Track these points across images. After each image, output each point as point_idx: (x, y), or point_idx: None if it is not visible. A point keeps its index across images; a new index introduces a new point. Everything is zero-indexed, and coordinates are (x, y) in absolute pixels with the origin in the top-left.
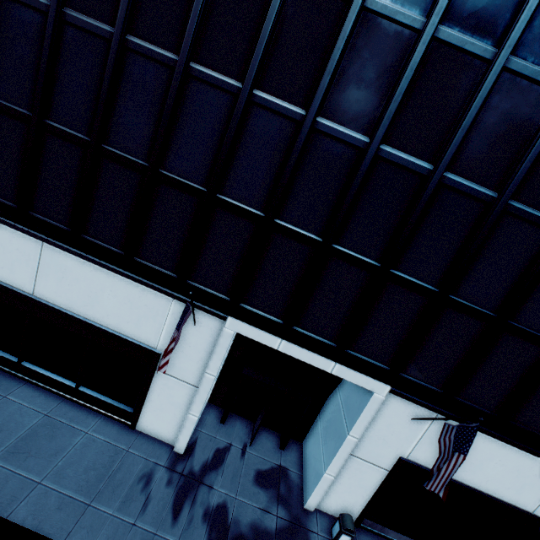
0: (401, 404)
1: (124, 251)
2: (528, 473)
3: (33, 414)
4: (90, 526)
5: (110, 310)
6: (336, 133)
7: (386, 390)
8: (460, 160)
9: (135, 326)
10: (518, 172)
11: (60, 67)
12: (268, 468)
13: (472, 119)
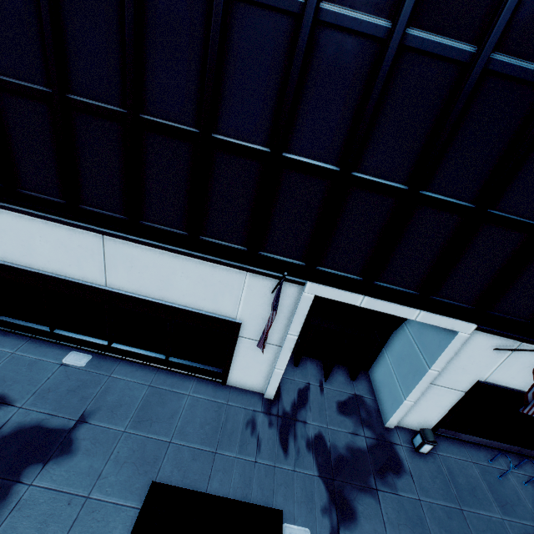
0: (484, 338)
1: (187, 231)
2: None
3: (139, 387)
4: (223, 469)
5: (184, 291)
6: (431, 47)
7: (471, 328)
8: None
9: (212, 301)
10: None
11: (65, 17)
12: (346, 399)
13: None
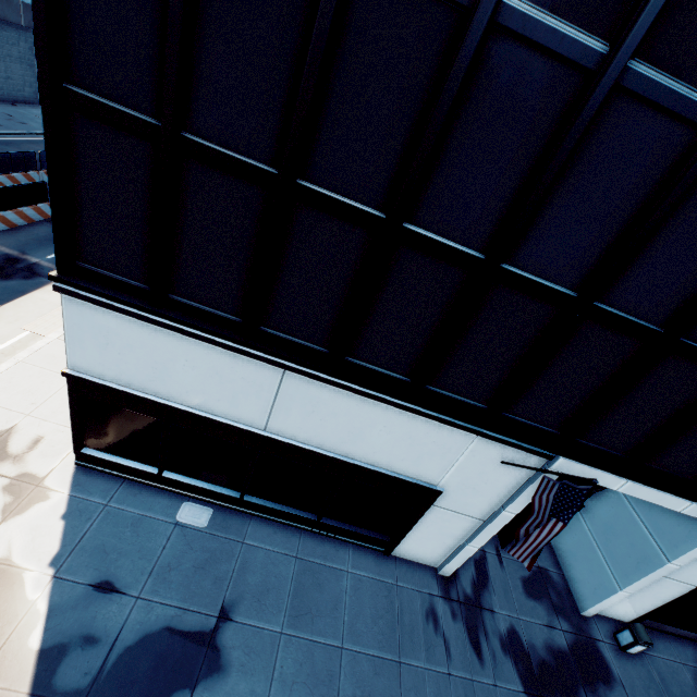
0: None
1: (411, 377)
2: None
3: (284, 560)
4: (414, 687)
5: (378, 447)
6: None
7: None
8: None
9: (412, 463)
10: None
11: (339, 71)
12: (530, 573)
13: None
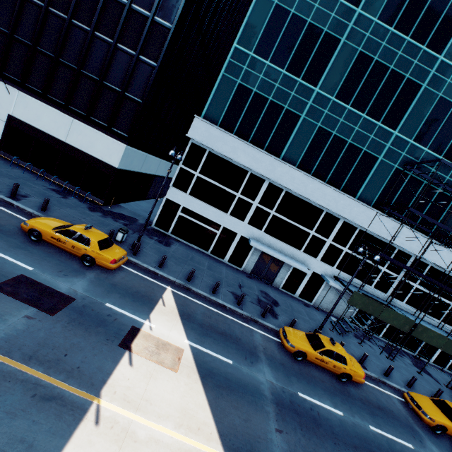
0: (4, 86)
1: None
2: (59, 120)
3: None
4: None
5: None
6: None
7: None
8: None
9: None
10: None
11: None
12: None
13: None
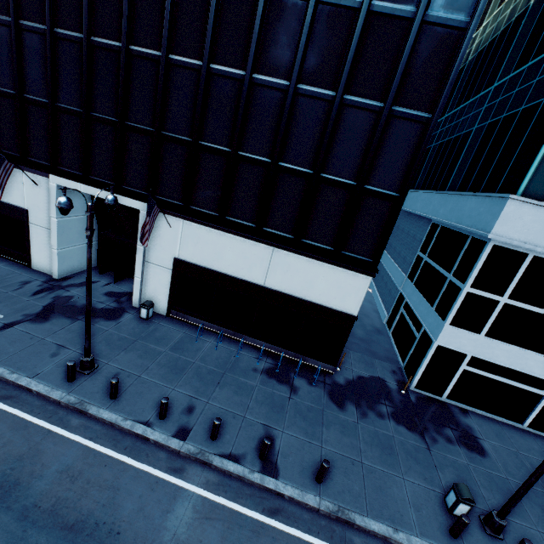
0: (161, 218)
1: None
2: (250, 255)
3: None
4: None
5: None
6: (67, 37)
7: (145, 207)
8: (135, 36)
9: (10, 194)
10: (163, 34)
11: None
12: (120, 292)
13: (127, 6)
